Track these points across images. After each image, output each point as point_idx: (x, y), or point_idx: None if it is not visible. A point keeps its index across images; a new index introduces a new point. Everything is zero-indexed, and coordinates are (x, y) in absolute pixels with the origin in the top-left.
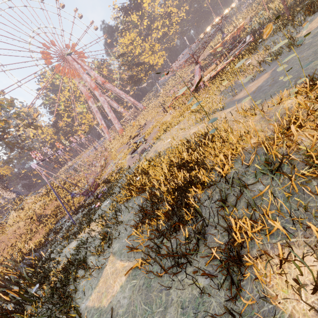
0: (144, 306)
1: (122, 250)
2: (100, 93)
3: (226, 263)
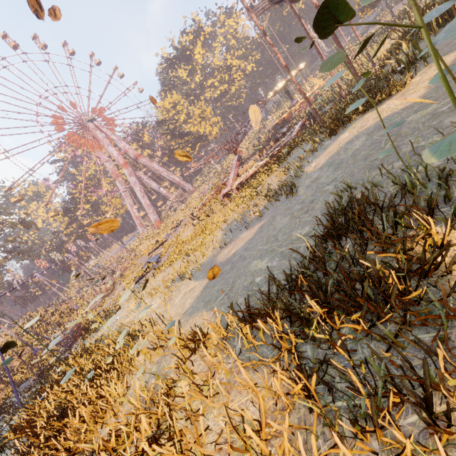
0: None
1: None
2: (131, 172)
3: None
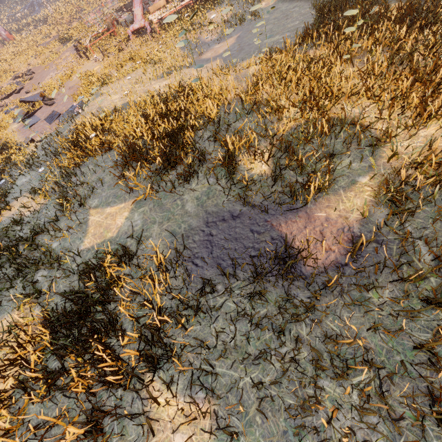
0: (162, 214)
1: (109, 200)
2: None
3: (223, 169)
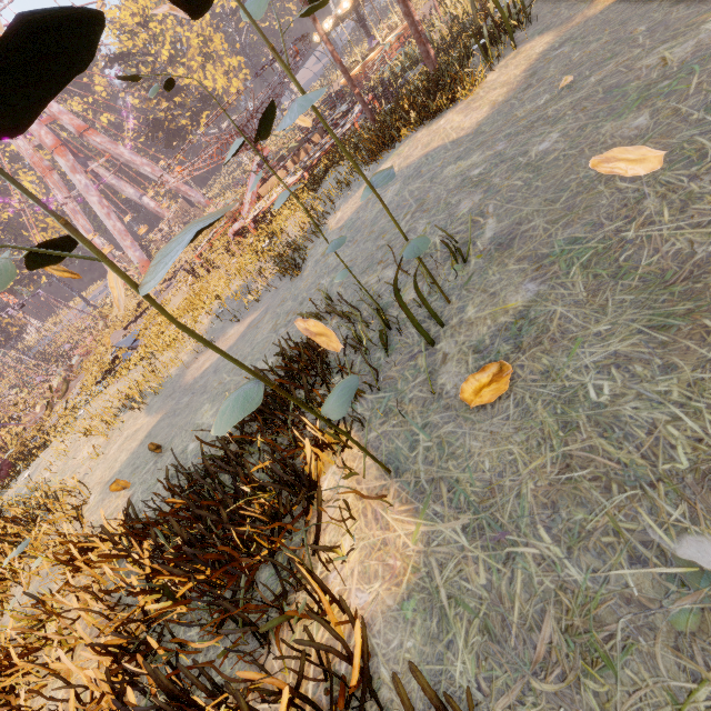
0: None
1: None
2: (73, 164)
3: None
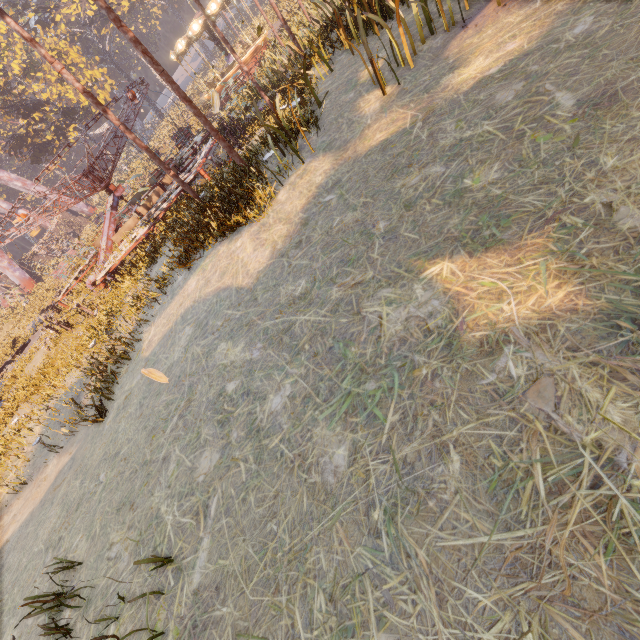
0: None
1: None
2: None
3: None
